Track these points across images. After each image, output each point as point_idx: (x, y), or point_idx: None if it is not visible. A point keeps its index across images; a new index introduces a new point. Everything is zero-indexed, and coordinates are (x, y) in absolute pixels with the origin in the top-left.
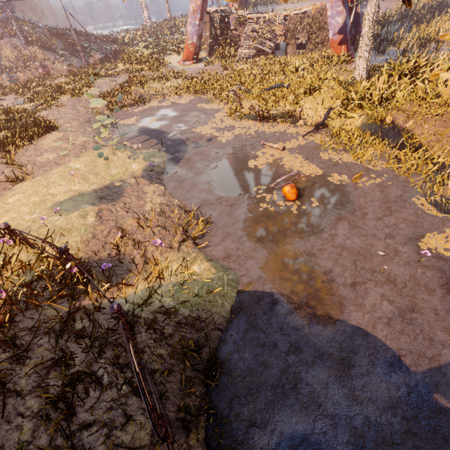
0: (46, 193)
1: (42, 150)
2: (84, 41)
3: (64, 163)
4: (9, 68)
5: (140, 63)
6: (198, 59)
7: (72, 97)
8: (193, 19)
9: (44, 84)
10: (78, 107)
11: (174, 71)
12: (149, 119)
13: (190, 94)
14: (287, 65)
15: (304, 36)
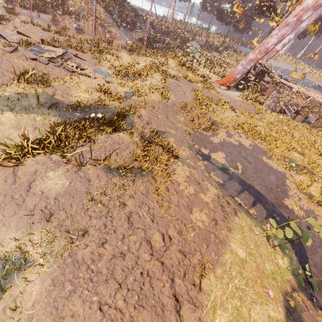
0: (252, 321)
1: (184, 196)
2: (133, 16)
3: (225, 240)
4: (73, 13)
5: (188, 70)
6: (229, 87)
7: (162, 100)
8: (247, 64)
9: (114, 54)
10: (170, 116)
11: (226, 100)
12: (235, 163)
13: (245, 135)
14: (318, 146)
15: (315, 116)
